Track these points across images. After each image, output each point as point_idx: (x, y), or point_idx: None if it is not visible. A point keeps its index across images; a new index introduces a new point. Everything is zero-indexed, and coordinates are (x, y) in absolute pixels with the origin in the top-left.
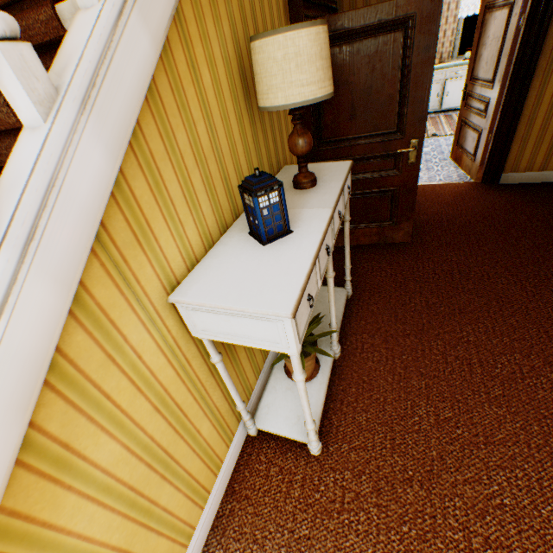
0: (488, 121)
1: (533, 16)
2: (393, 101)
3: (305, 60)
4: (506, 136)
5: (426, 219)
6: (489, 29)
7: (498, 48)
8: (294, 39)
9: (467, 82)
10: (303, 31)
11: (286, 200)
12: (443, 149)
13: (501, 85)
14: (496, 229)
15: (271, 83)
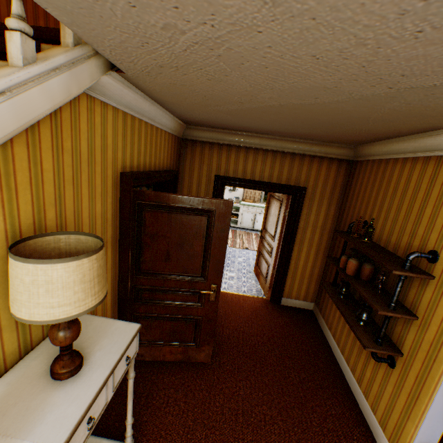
0: (273, 260)
1: (291, 213)
2: (199, 255)
3: (59, 286)
4: (283, 274)
5: (228, 334)
6: (272, 207)
7: (276, 220)
8: (47, 269)
9: (263, 229)
10: (60, 264)
11: (20, 406)
12: (251, 262)
13: (278, 242)
14: (276, 354)
15: (17, 296)
